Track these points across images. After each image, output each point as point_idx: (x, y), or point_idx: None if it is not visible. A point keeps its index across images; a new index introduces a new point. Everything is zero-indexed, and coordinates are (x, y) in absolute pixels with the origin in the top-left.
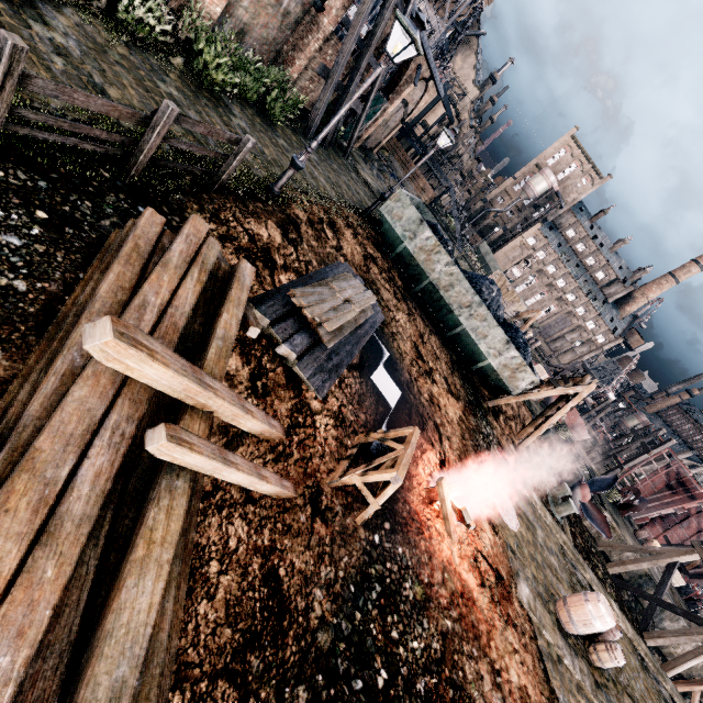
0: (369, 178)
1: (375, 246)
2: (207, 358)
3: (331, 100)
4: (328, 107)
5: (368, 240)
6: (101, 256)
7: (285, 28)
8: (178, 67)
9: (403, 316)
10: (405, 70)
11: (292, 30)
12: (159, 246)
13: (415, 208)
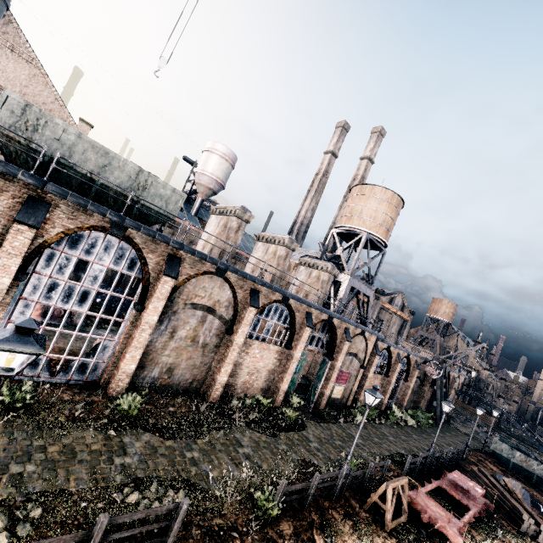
0: (463, 429)
1: (499, 465)
2: (506, 489)
3: (429, 404)
4: (430, 407)
5: (494, 463)
6: (472, 478)
7: (414, 394)
8: (415, 427)
9: (537, 494)
10: (449, 380)
11: (416, 393)
12: (479, 473)
13: (501, 441)
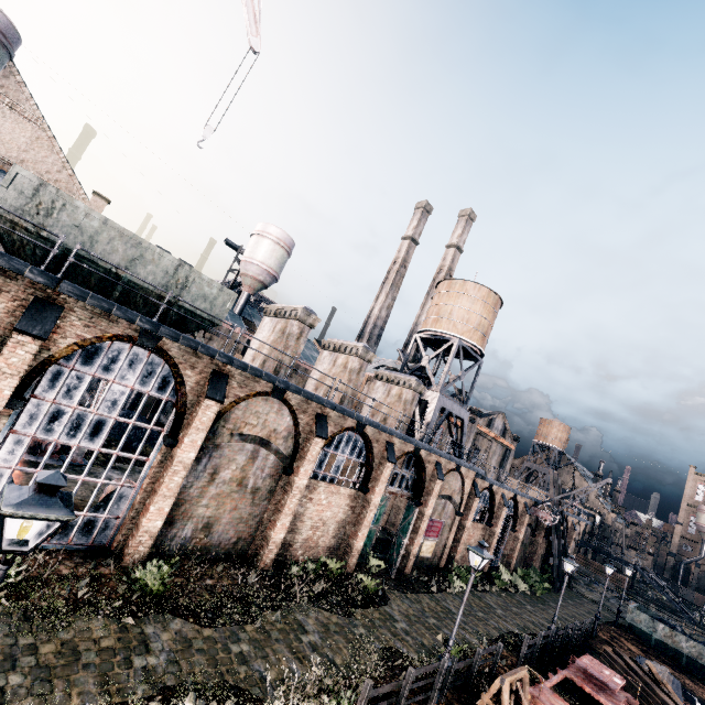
0: (588, 595)
1: (638, 643)
2: (651, 677)
3: (544, 561)
4: (545, 565)
5: (632, 640)
6: (607, 663)
7: (525, 548)
8: (529, 593)
9: (689, 681)
10: (567, 527)
11: (527, 547)
12: (616, 657)
13: (638, 609)
